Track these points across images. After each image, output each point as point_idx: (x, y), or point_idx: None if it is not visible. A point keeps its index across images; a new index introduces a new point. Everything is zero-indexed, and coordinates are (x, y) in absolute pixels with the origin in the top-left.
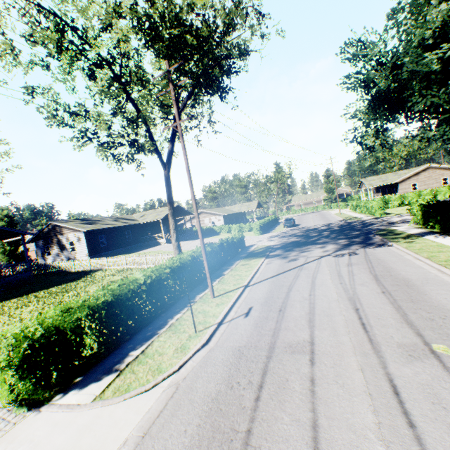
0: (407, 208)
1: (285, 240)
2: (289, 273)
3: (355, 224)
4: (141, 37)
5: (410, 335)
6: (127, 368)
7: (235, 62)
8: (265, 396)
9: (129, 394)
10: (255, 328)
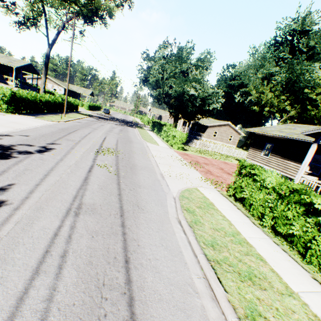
0: None
1: (101, 116)
2: (97, 122)
3: (134, 123)
4: (74, 17)
5: (118, 133)
6: (40, 117)
7: (106, 19)
8: (83, 128)
9: (45, 120)
10: (82, 124)
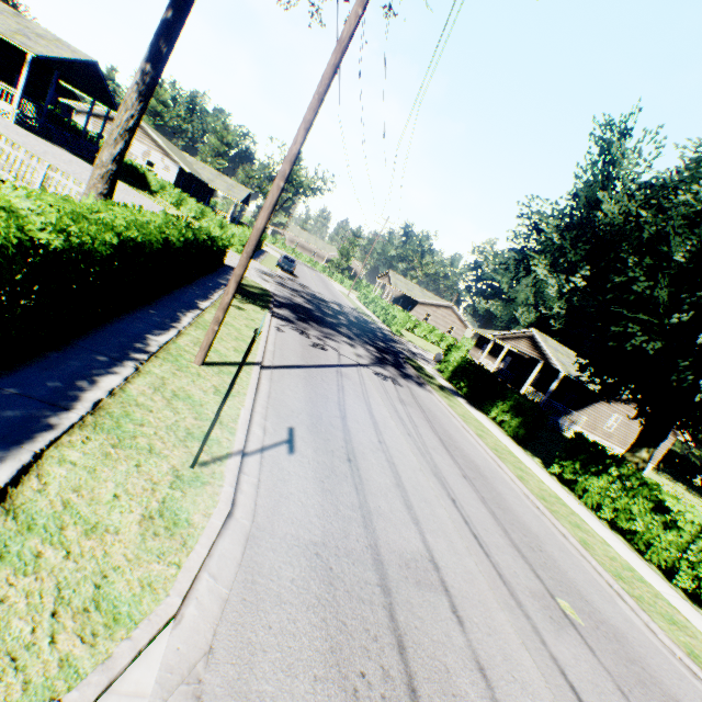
0: (417, 339)
1: (290, 296)
2: (327, 374)
3: (374, 328)
4: None
5: (531, 574)
6: None
7: None
8: None
9: None
10: (324, 493)
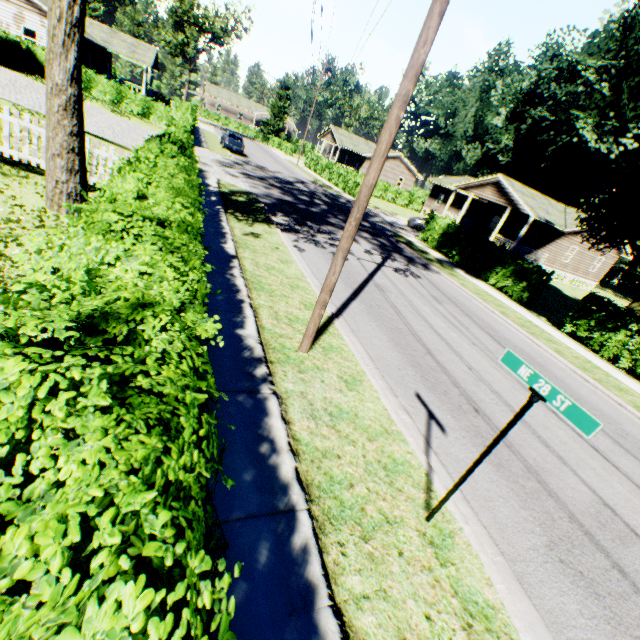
0: (377, 201)
1: (266, 191)
2: (375, 296)
3: (346, 204)
4: None
5: None
6: None
7: None
8: None
9: None
10: (500, 471)
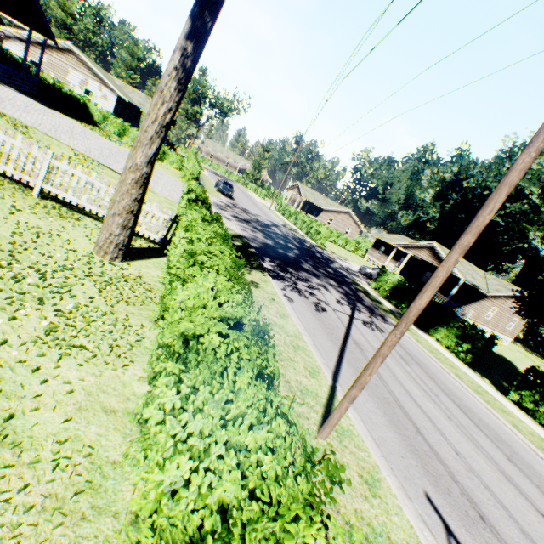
0: (331, 245)
1: (253, 234)
2: (357, 356)
3: (311, 248)
4: None
5: None
6: None
7: None
8: None
9: None
10: None
